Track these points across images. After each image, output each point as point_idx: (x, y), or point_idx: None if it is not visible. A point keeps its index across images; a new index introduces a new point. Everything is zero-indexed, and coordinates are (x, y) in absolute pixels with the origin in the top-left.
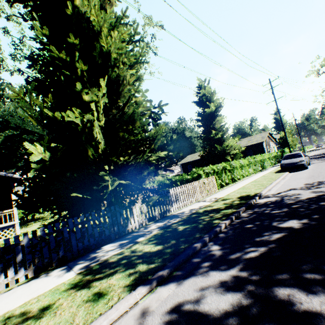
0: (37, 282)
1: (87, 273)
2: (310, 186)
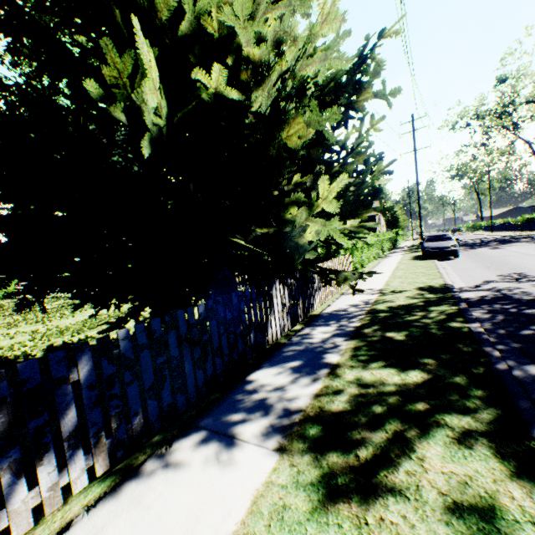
0: (158, 488)
1: (314, 449)
2: (513, 278)
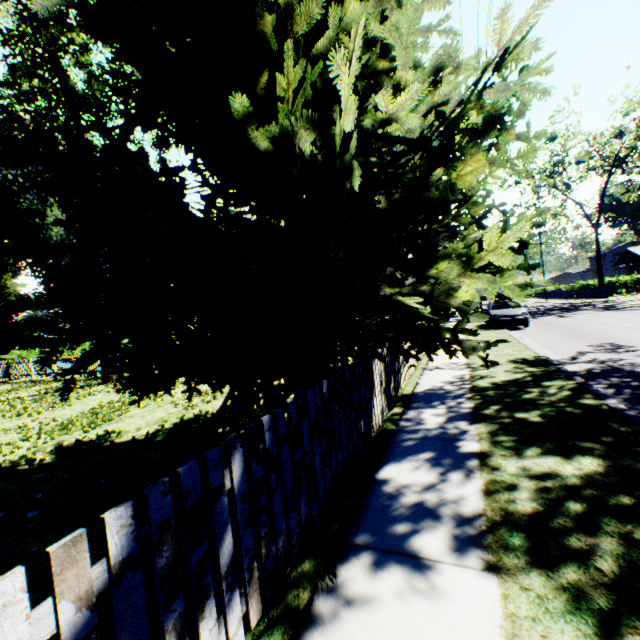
0: (358, 638)
1: (537, 564)
2: (607, 348)
